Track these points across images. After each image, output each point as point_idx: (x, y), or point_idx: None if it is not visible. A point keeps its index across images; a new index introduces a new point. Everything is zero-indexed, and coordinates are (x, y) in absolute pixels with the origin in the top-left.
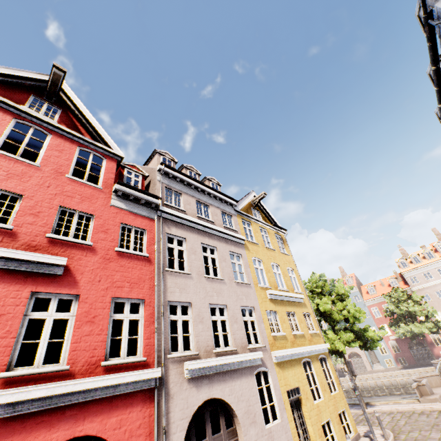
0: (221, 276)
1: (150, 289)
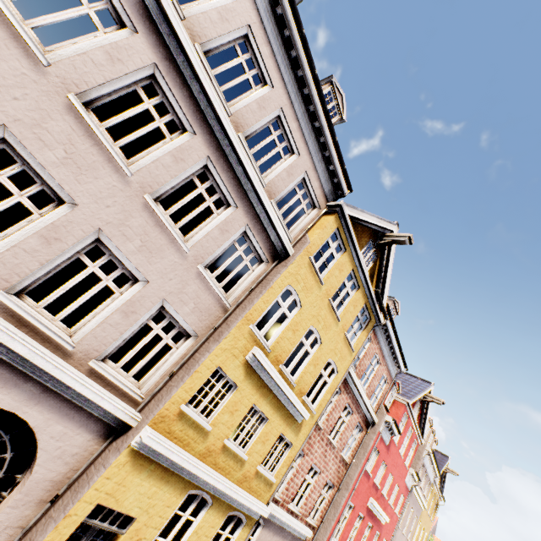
0: (405, 532)
1: (390, 535)
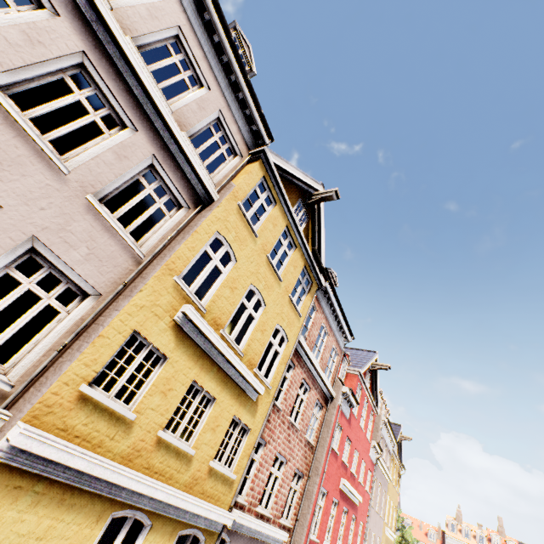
0: (378, 510)
1: (366, 516)
